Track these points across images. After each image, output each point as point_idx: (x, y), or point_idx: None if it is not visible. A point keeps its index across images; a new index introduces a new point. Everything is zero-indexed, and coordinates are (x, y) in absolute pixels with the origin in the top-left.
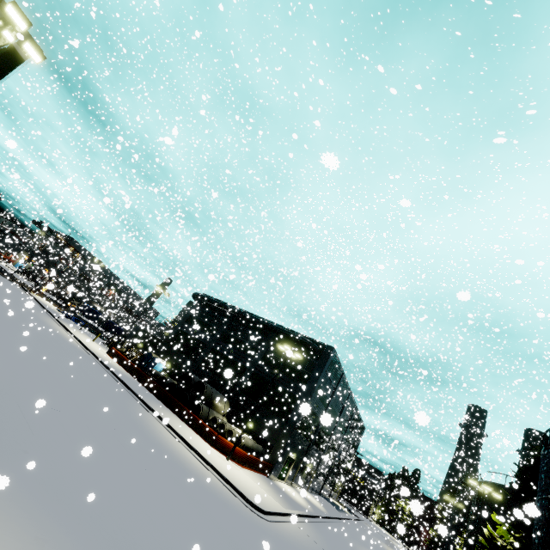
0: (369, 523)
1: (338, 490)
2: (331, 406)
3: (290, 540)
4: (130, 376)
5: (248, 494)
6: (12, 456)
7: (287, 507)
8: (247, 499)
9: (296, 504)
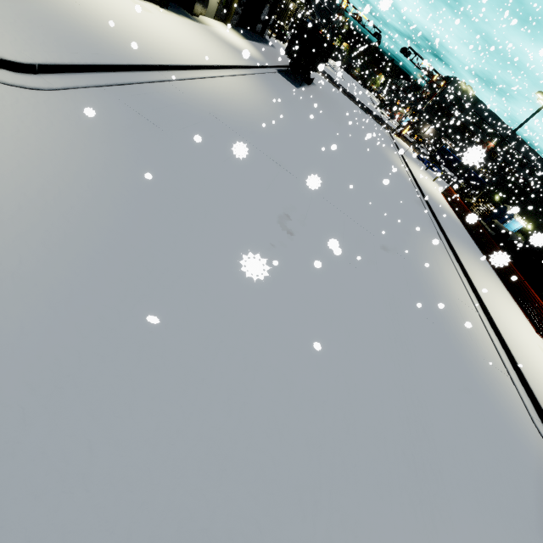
0: None
1: None
2: None
3: None
4: (454, 218)
5: None
6: (169, 152)
7: None
8: None
9: None
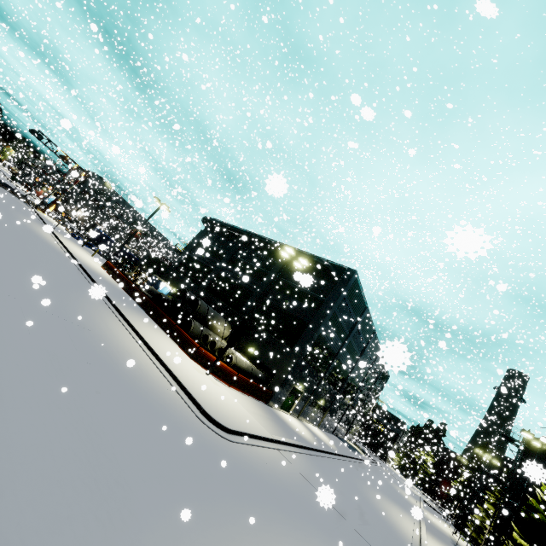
0: (386, 468)
1: (354, 433)
2: (349, 343)
3: (255, 469)
4: (117, 286)
5: (211, 407)
6: None
7: (280, 435)
8: (204, 411)
9: (297, 435)
